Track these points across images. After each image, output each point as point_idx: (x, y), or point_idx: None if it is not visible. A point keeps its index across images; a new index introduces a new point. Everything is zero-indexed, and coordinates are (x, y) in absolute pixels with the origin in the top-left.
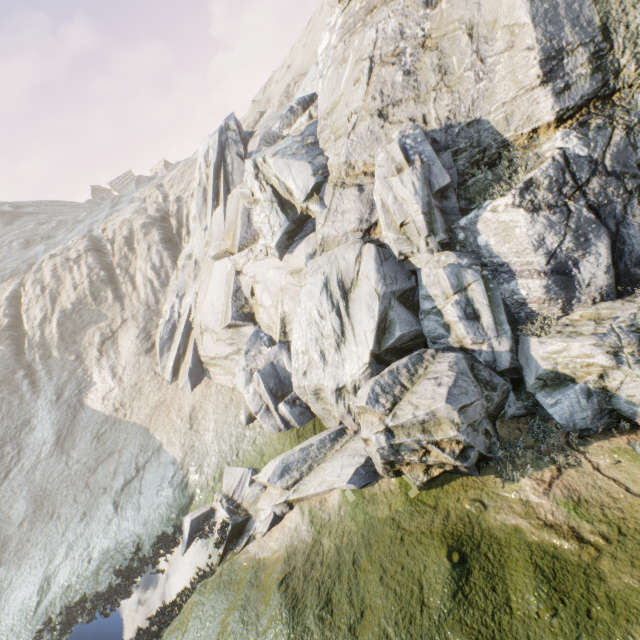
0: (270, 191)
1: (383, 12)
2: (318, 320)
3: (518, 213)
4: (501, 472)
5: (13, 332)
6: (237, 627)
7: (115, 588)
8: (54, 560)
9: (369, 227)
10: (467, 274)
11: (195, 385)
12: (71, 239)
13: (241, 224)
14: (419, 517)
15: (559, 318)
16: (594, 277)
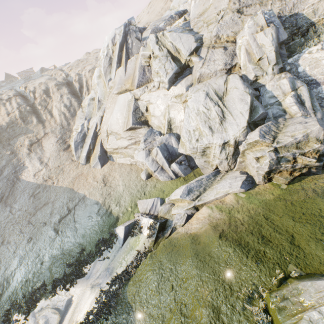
0: (166, 51)
1: None
2: (206, 111)
3: None
4: None
5: None
6: (198, 264)
7: (70, 273)
8: (9, 268)
9: (231, 67)
10: (297, 82)
11: (103, 164)
12: (0, 91)
13: (139, 74)
14: (296, 194)
15: None
16: None
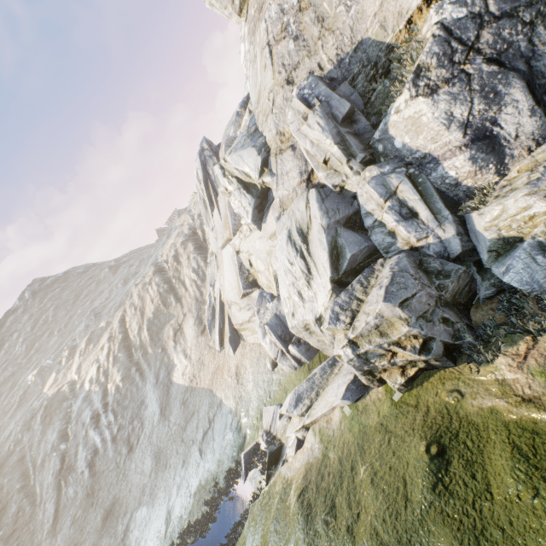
0: (235, 181)
1: (266, 4)
2: (289, 267)
3: (418, 102)
4: (472, 356)
5: (125, 343)
6: (272, 536)
7: (206, 515)
8: (171, 498)
9: (308, 176)
10: (391, 179)
11: (235, 349)
12: (146, 270)
13: (230, 215)
14: (403, 418)
15: (497, 183)
16: (520, 126)
